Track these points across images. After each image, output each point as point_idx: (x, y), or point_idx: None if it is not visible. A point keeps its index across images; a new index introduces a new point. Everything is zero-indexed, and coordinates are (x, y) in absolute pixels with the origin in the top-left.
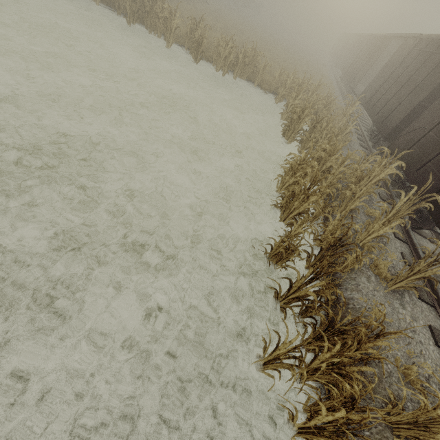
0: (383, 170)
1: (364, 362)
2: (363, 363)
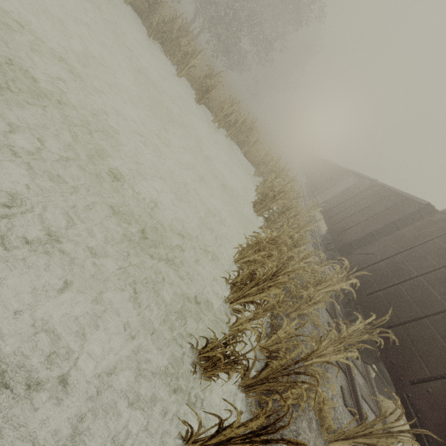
0: (340, 282)
1: None
2: None
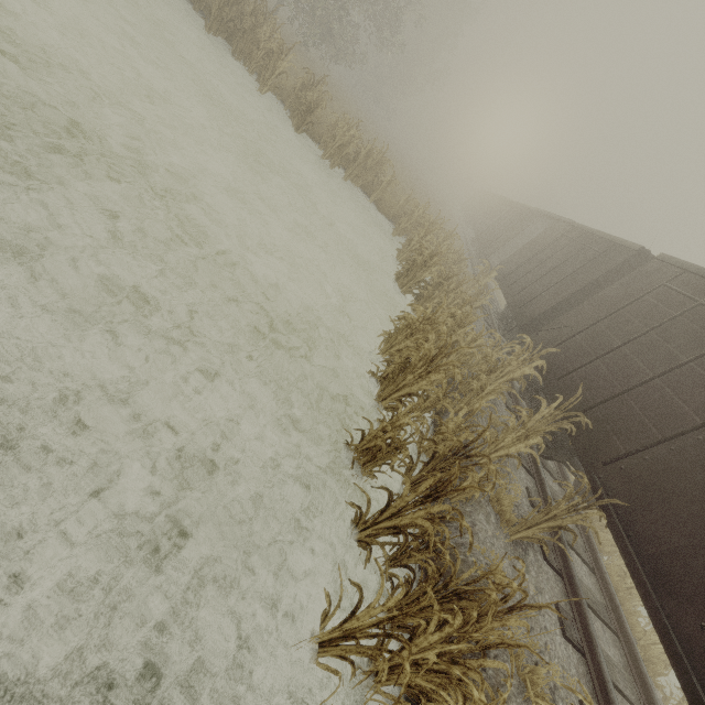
0: (521, 366)
1: (483, 655)
2: (472, 657)
